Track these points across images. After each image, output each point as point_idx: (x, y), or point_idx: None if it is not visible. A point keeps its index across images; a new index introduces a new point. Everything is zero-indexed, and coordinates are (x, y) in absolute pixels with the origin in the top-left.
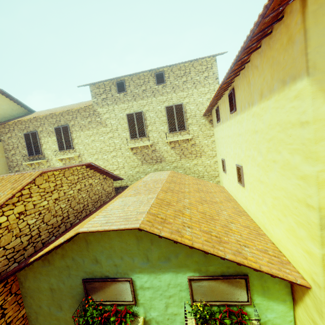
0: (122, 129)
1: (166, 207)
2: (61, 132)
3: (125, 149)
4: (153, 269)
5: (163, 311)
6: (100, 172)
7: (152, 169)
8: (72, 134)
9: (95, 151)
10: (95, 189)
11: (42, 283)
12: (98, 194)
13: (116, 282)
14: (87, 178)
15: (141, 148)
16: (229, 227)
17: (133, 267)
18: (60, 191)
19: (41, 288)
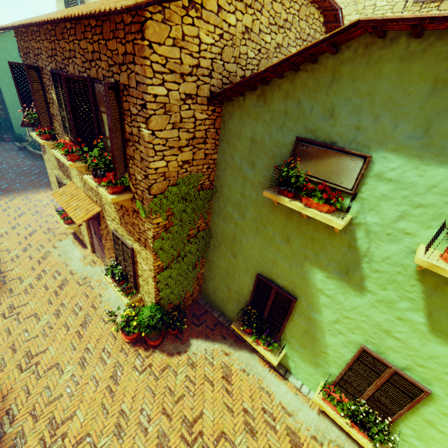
0: None
1: None
2: None
3: None
4: (422, 153)
5: (389, 221)
6: None
7: None
8: None
9: None
10: None
11: (246, 129)
12: None
13: (342, 155)
14: None
15: None
16: None
17: (387, 139)
18: (285, 36)
19: (242, 135)
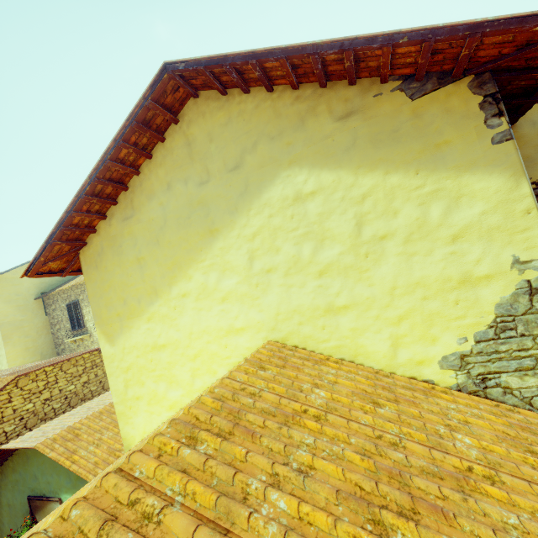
0: None
1: (105, 417)
2: None
3: None
4: (75, 490)
5: None
6: None
7: None
8: None
9: None
10: None
11: (3, 497)
12: None
13: (50, 502)
14: (100, 365)
15: None
16: None
17: (61, 486)
18: (53, 389)
19: (2, 503)
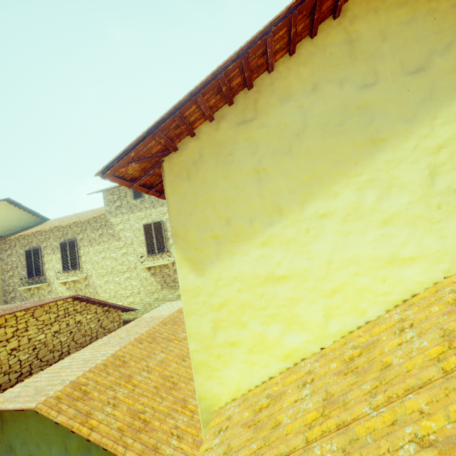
0: (138, 243)
1: (112, 371)
2: (67, 248)
3: (141, 268)
4: None
5: None
6: (97, 304)
7: (175, 295)
8: (80, 250)
9: (105, 271)
10: (86, 328)
11: None
12: (90, 334)
13: None
14: (73, 314)
15: (161, 266)
16: (187, 401)
17: None
18: (22, 338)
19: None
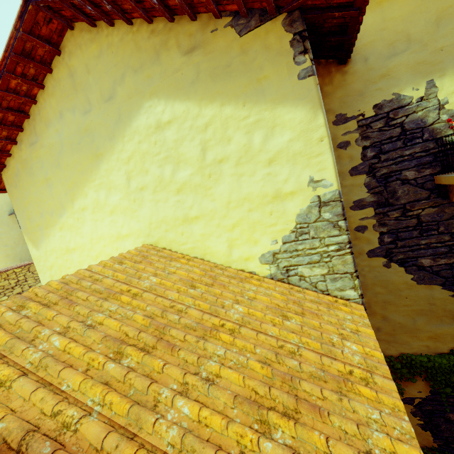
0: None
1: None
2: None
3: None
4: None
5: None
6: None
7: None
8: None
9: None
10: None
11: None
12: None
13: None
14: None
15: None
16: None
17: None
18: (24, 286)
19: None
